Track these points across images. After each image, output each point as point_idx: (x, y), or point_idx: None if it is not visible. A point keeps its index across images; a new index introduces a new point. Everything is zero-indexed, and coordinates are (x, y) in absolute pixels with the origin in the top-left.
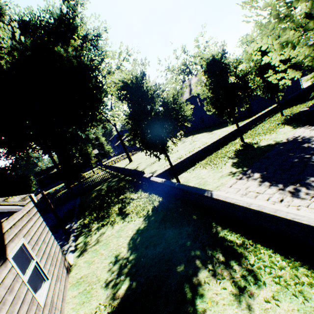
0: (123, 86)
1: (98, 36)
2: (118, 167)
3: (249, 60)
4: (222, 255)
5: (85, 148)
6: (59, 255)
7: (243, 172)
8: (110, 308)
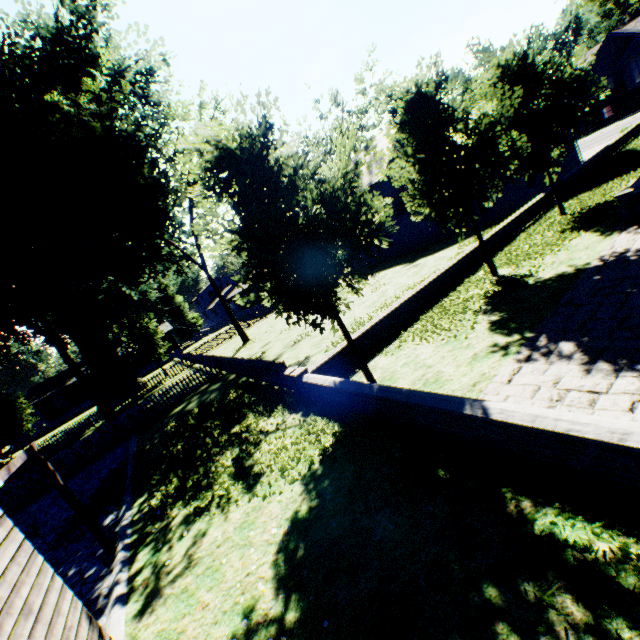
0: (219, 158)
1: (148, 73)
2: (221, 357)
3: (495, 94)
4: (576, 599)
5: (142, 323)
6: (80, 633)
7: (528, 344)
8: None
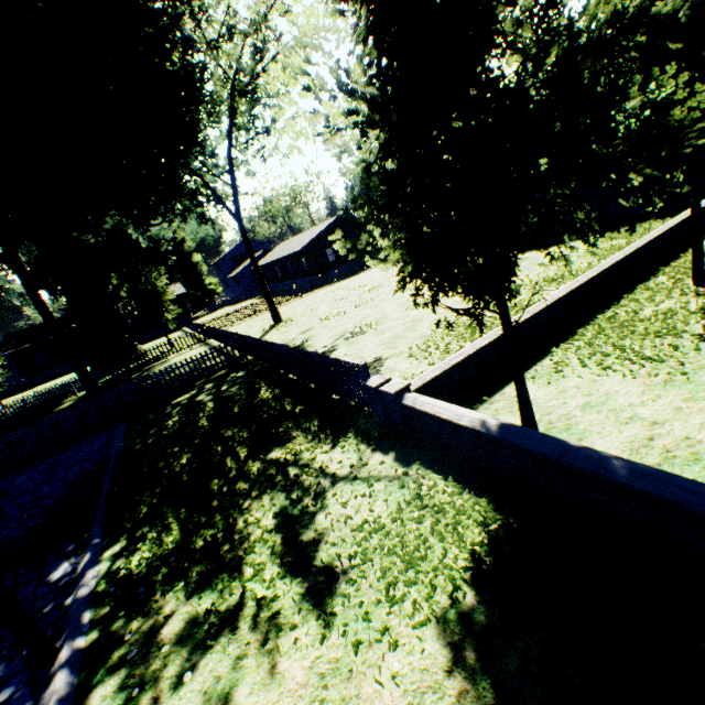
0: None
1: None
2: (250, 338)
3: None
4: None
5: (148, 277)
6: None
7: None
8: None
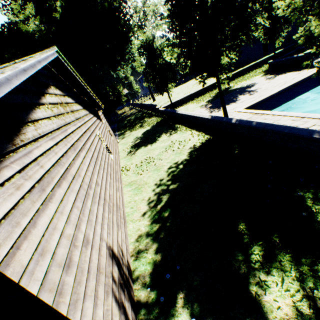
0: (141, 47)
1: None
2: (143, 104)
3: None
4: (171, 130)
5: (117, 88)
6: (114, 135)
7: (206, 105)
8: (133, 144)
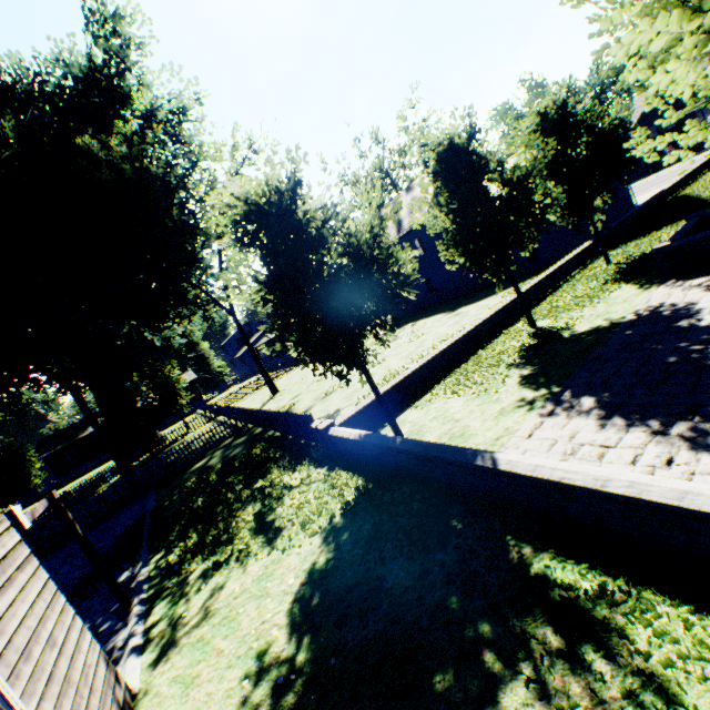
0: (248, 212)
1: (181, 112)
2: (247, 409)
3: (530, 145)
4: (555, 630)
5: (164, 371)
6: (98, 672)
7: (553, 398)
8: None
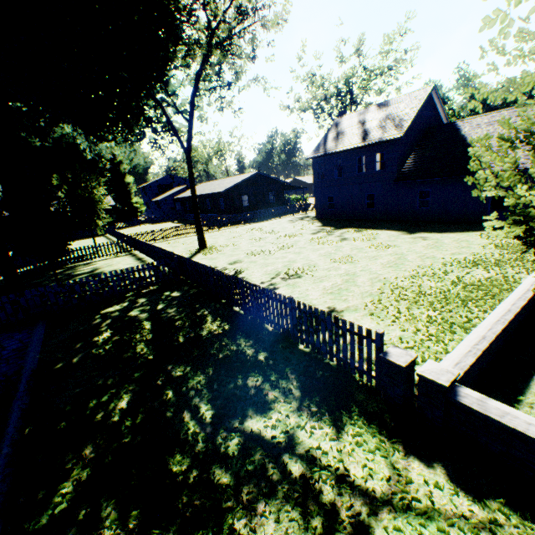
0: None
1: None
2: (191, 261)
3: None
4: None
5: (88, 185)
6: None
7: None
8: None
